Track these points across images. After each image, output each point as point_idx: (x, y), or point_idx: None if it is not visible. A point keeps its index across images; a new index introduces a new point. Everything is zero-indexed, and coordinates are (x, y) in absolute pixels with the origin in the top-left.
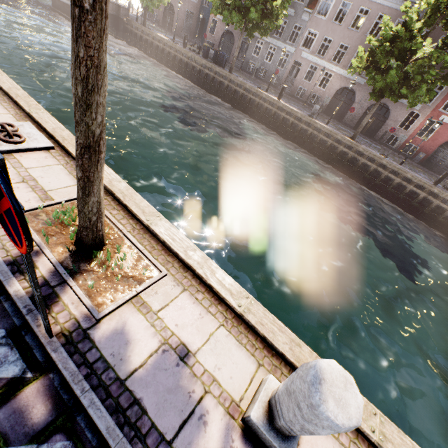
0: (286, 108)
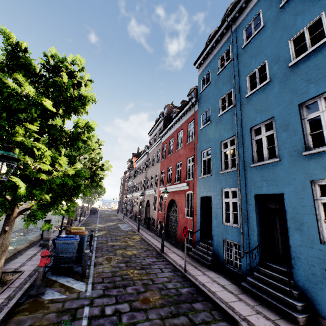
0: None
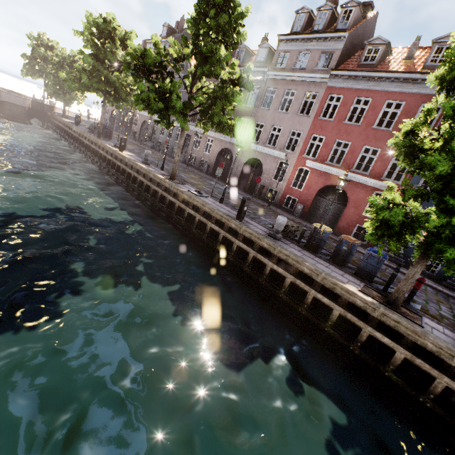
0: (119, 155)
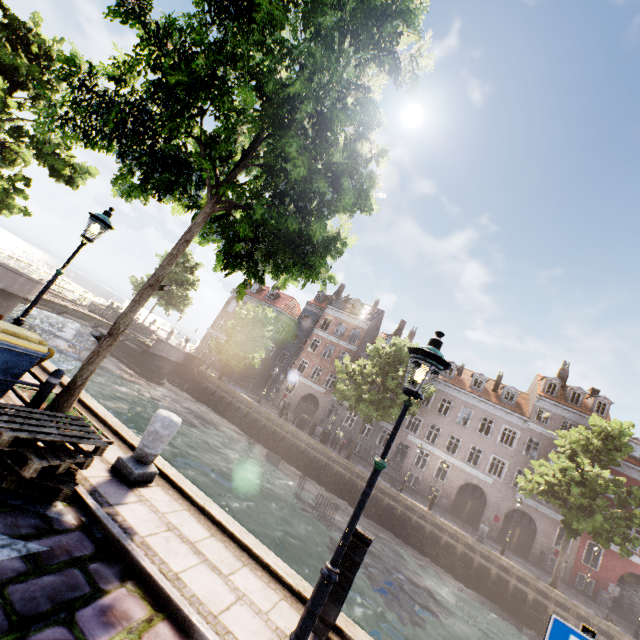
0: (447, 526)
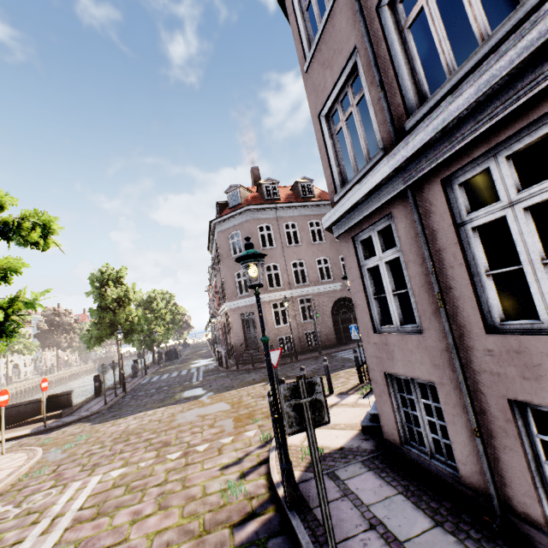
0: None
